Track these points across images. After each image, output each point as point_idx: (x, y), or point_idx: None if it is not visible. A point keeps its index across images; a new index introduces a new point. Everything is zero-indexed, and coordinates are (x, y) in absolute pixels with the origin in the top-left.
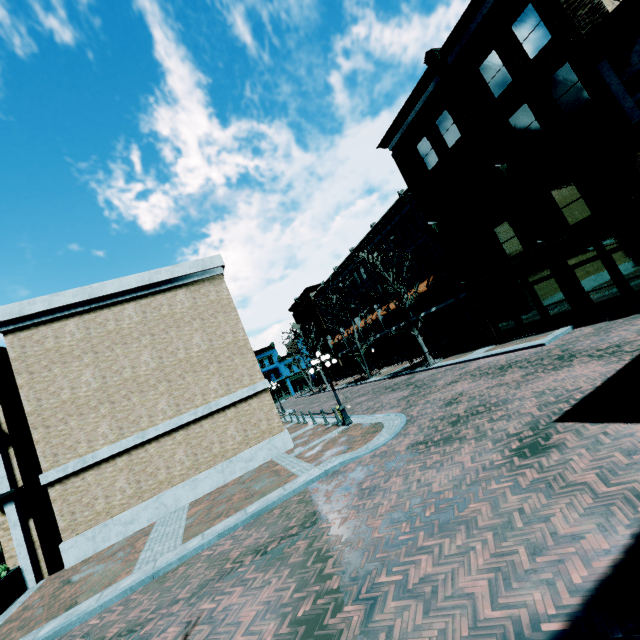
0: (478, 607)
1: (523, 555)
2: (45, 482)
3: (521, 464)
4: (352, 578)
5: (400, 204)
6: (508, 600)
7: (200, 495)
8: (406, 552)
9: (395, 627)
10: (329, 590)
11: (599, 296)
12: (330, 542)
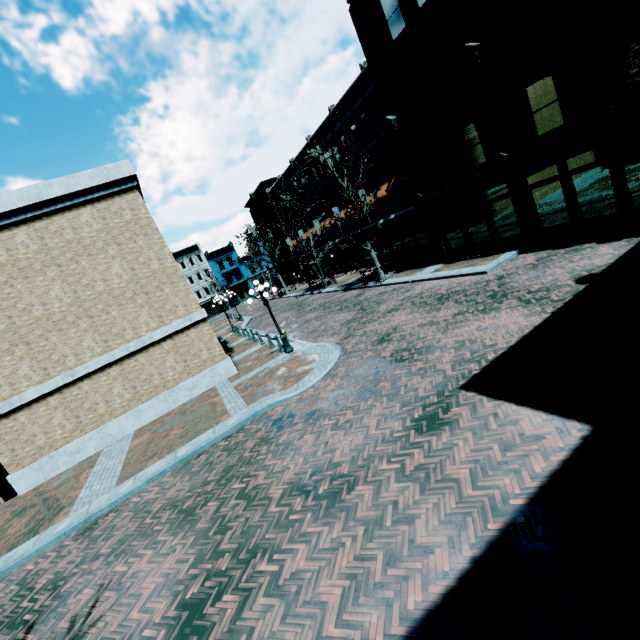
0: (325, 620)
1: (379, 563)
2: None
3: (415, 441)
4: (240, 560)
5: (363, 82)
6: (351, 617)
7: (145, 423)
8: (290, 537)
9: (256, 630)
10: (218, 571)
11: (550, 221)
12: (235, 509)
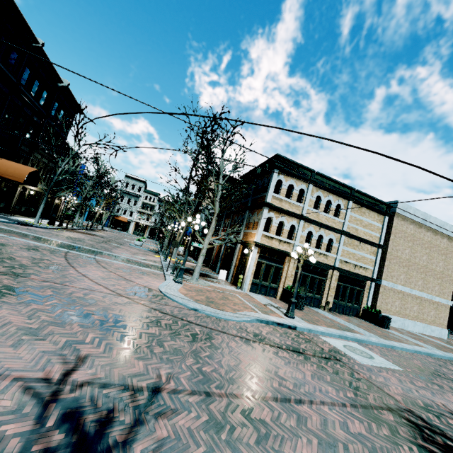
0: None
1: None
2: (382, 284)
3: None
4: None
5: None
6: None
7: (414, 330)
8: None
9: None
10: None
11: None
12: None
